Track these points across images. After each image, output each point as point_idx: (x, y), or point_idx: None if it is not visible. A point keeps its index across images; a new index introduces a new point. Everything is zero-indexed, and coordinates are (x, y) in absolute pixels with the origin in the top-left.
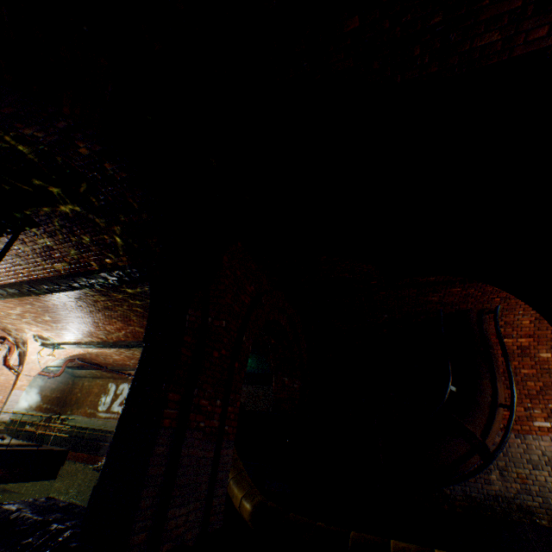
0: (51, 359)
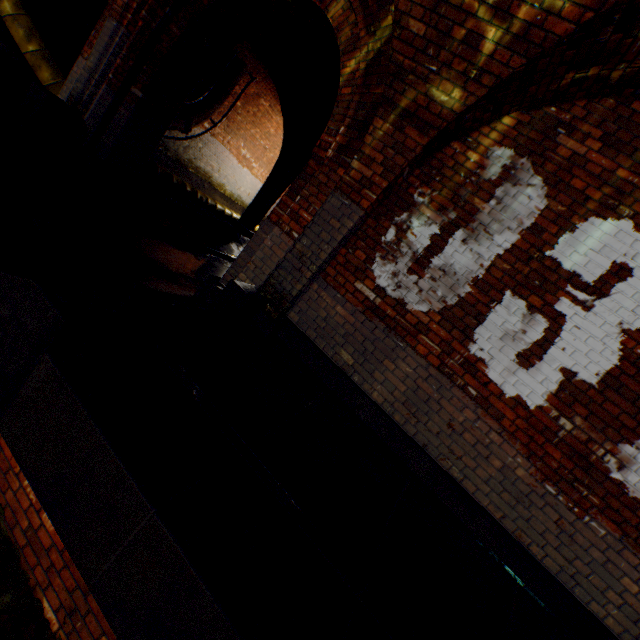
0: None
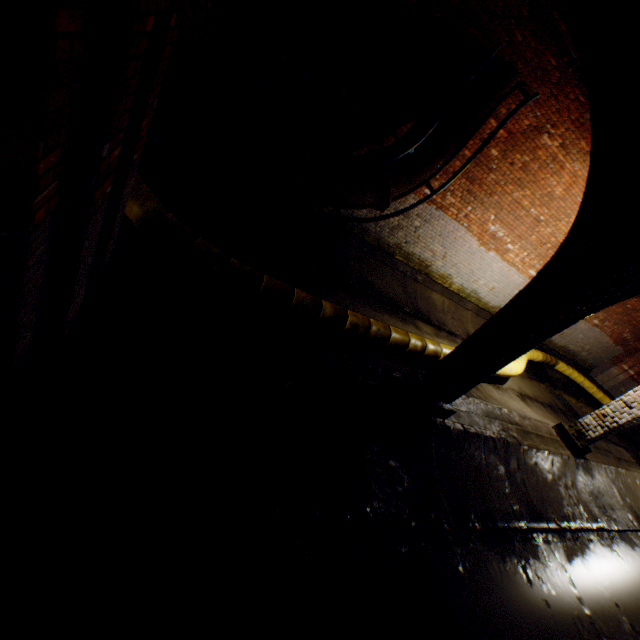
0: None
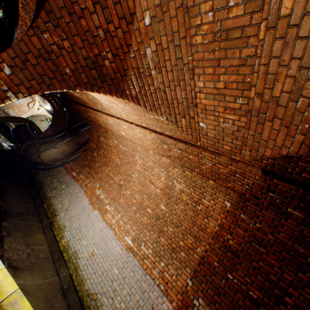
0: (41, 112)
